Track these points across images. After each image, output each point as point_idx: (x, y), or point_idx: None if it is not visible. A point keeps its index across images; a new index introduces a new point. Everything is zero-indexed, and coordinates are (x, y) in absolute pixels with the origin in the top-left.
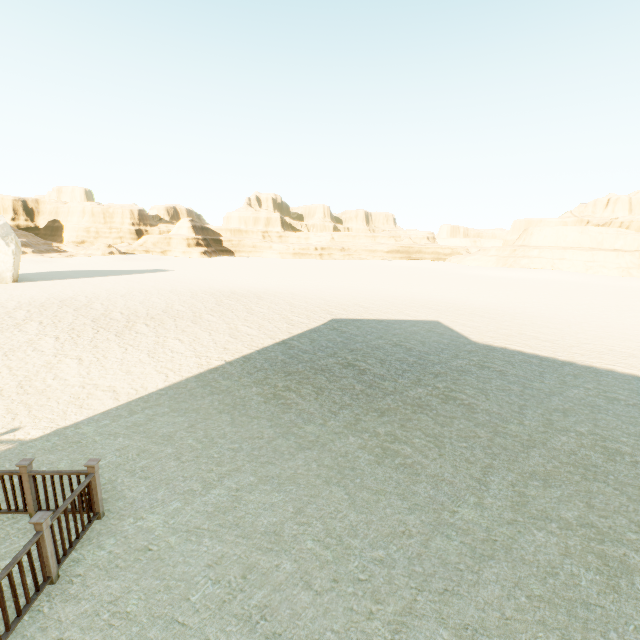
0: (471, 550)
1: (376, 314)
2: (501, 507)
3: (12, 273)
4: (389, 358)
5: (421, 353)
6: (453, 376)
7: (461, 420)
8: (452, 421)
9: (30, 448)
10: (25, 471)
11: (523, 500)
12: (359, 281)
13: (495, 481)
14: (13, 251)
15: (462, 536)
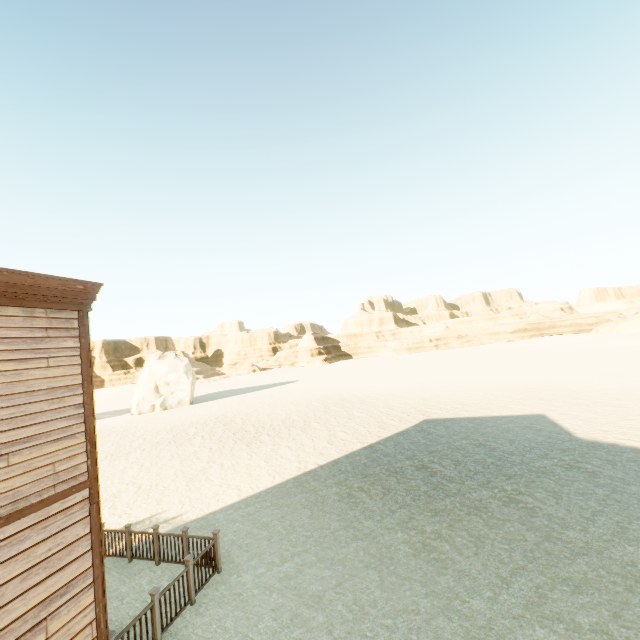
0: (465, 632)
1: (472, 411)
2: (513, 603)
3: (189, 398)
4: (466, 459)
5: (504, 453)
6: (529, 478)
7: (514, 523)
8: (504, 523)
9: (189, 526)
10: (185, 534)
11: (541, 601)
12: (469, 372)
13: (520, 581)
14: (191, 382)
15: (463, 620)
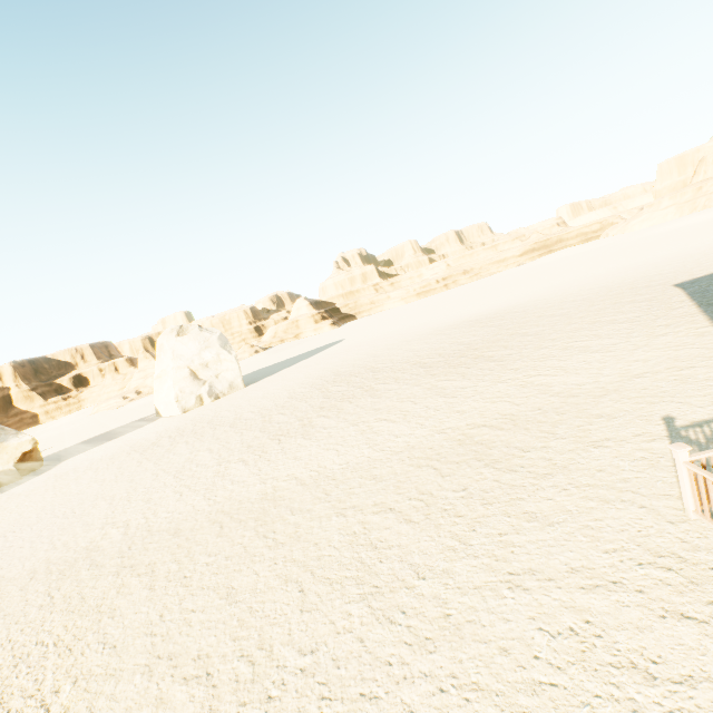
0: None
1: (709, 268)
2: None
3: (241, 378)
4: None
5: None
6: None
7: None
8: None
9: None
10: None
11: None
12: (564, 276)
13: None
14: (235, 357)
15: None
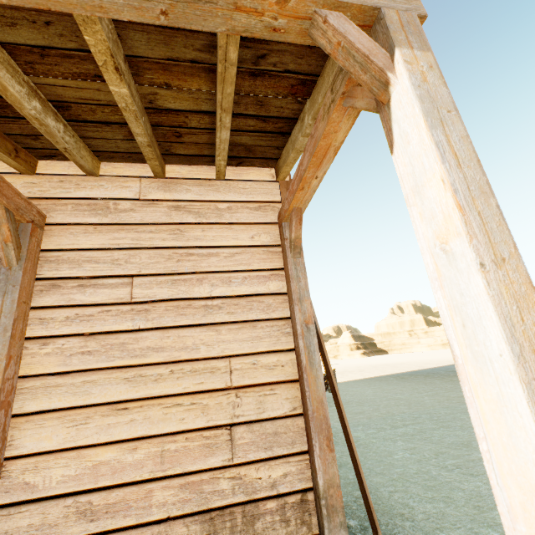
0: None
1: None
2: None
3: None
4: None
5: None
6: None
7: None
8: None
9: None
10: None
11: None
12: None
13: None
14: None
15: None
